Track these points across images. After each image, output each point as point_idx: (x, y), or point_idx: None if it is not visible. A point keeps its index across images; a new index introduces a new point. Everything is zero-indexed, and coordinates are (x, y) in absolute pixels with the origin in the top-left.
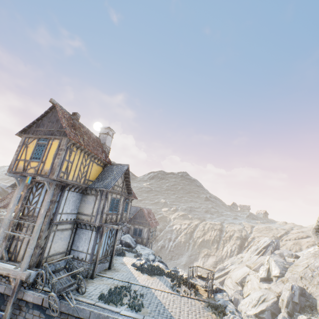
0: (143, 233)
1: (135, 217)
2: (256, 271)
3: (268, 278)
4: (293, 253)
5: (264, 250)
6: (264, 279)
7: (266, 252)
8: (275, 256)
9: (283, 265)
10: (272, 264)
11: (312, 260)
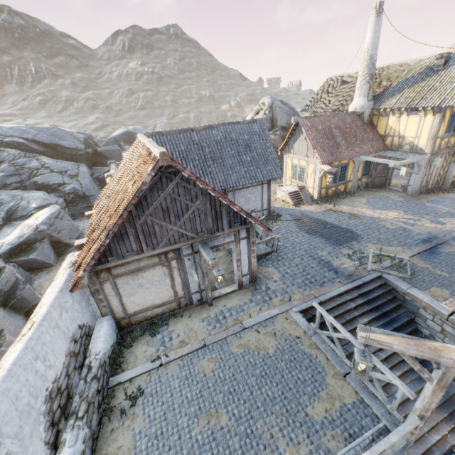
0: None
1: None
2: None
3: None
4: None
5: None
6: None
7: None
8: None
9: None
10: None
11: None
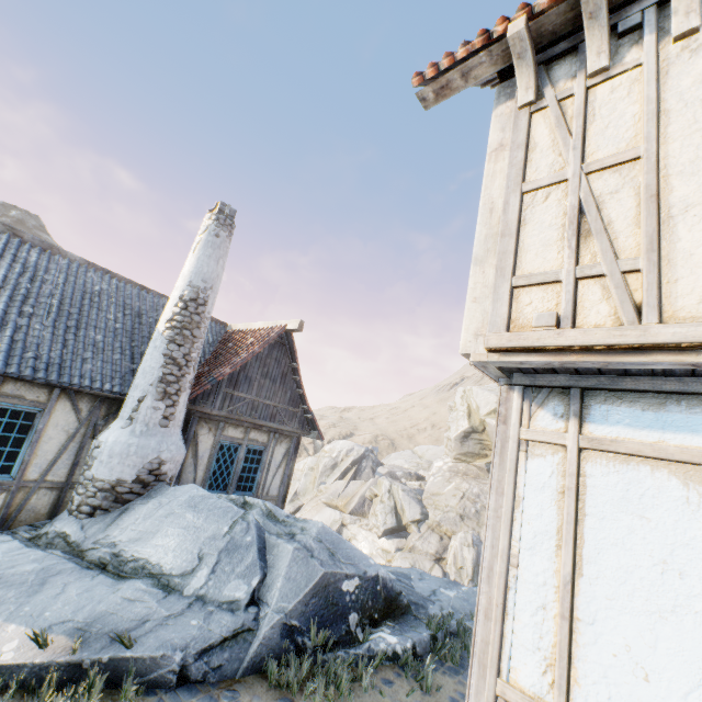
0: (269, 471)
1: (239, 372)
2: (359, 516)
3: (400, 527)
4: (412, 471)
5: (357, 468)
6: (391, 531)
7: (362, 472)
8: (391, 480)
9: (417, 497)
10: (403, 499)
11: (464, 484)
